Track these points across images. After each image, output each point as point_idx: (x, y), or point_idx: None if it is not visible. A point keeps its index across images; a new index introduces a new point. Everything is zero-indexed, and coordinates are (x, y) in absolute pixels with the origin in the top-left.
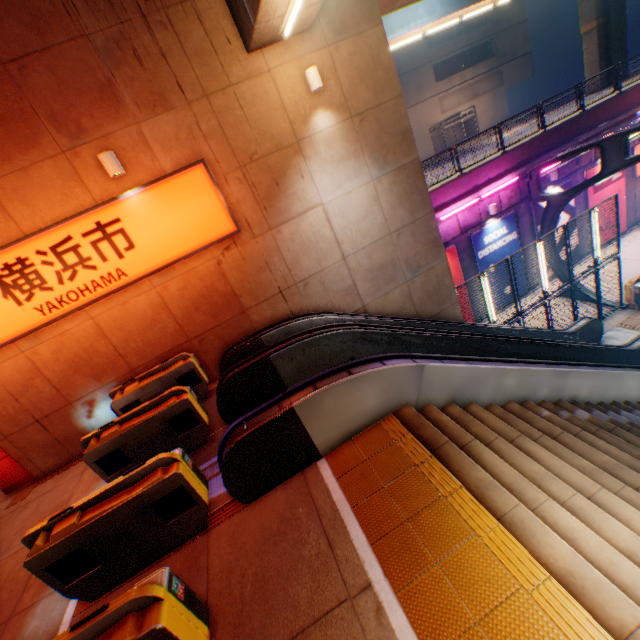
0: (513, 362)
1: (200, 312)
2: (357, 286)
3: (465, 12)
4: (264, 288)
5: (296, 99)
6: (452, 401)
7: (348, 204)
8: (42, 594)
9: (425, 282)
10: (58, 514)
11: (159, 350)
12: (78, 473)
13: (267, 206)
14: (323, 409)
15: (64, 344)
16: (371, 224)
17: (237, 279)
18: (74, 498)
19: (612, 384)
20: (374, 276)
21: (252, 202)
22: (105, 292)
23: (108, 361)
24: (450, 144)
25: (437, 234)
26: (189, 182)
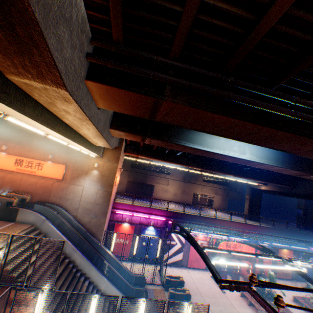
0: (69, 239)
1: (42, 189)
2: (79, 209)
3: (189, 169)
4: (58, 194)
5: (93, 165)
6: (46, 233)
7: (90, 190)
8: None
9: (97, 221)
10: None
11: (27, 190)
12: None
13: (73, 179)
14: (24, 213)
15: (14, 176)
16: (92, 197)
17: (55, 188)
18: None
19: (88, 267)
20: (85, 210)
21: (70, 176)
22: (30, 173)
23: (17, 185)
24: (202, 203)
25: (107, 211)
26: (61, 166)
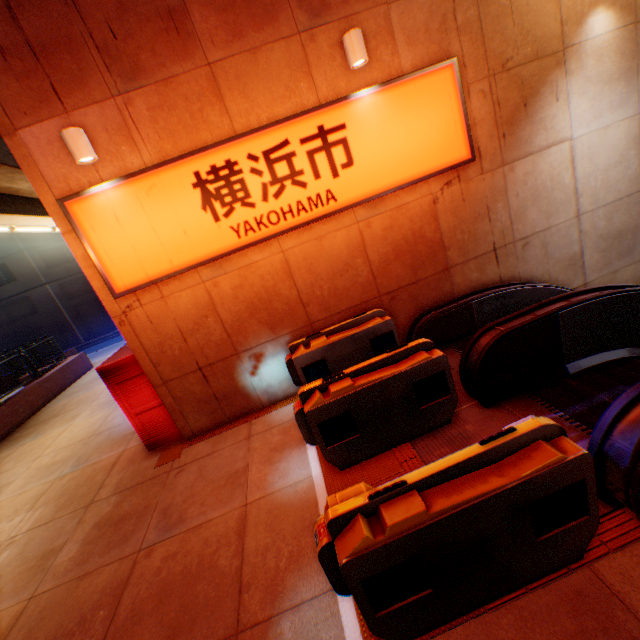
0: None
1: (398, 262)
2: (583, 256)
3: None
4: (476, 242)
5: None
6: None
7: (600, 143)
8: (277, 604)
9: None
10: (382, 490)
11: (343, 303)
12: (240, 439)
13: (505, 133)
14: None
15: (246, 279)
16: (621, 174)
17: (448, 226)
18: (252, 469)
19: None
20: (606, 245)
21: (489, 126)
22: (307, 218)
23: (286, 308)
24: None
25: None
26: (431, 86)
